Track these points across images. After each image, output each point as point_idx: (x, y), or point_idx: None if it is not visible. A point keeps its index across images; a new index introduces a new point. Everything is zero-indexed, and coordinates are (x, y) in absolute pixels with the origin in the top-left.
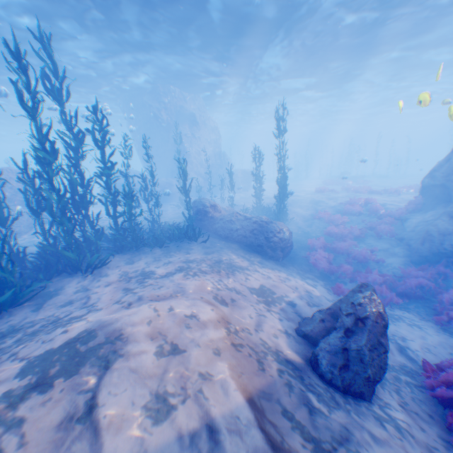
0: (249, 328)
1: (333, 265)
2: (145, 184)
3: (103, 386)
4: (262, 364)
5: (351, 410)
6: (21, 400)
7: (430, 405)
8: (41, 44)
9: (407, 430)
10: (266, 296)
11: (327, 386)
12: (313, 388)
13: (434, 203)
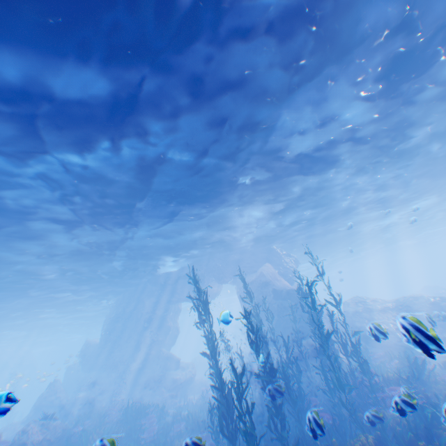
0: None
1: None
2: None
3: None
4: None
5: None
6: None
7: None
8: None
9: None
10: None
11: None
12: None
13: None
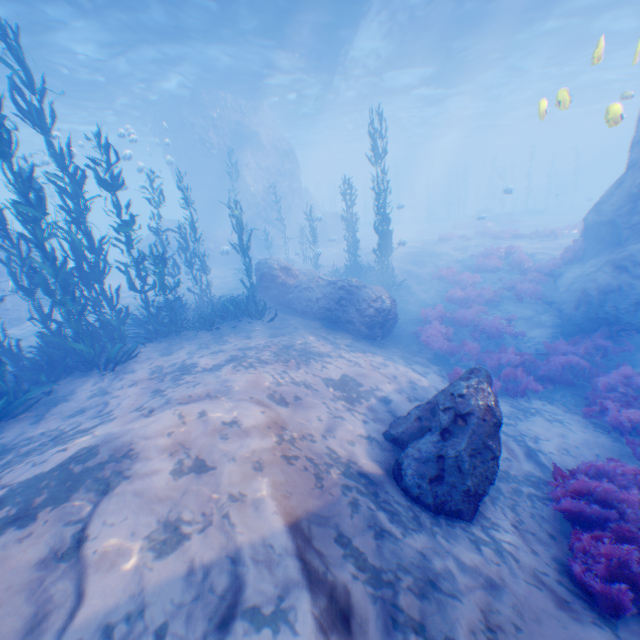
0: (314, 434)
1: (452, 344)
2: (186, 242)
3: (98, 515)
4: (322, 480)
5: (437, 532)
6: None
7: (554, 522)
8: (3, 41)
9: (511, 553)
10: (349, 390)
11: (411, 504)
12: (389, 506)
13: (599, 249)
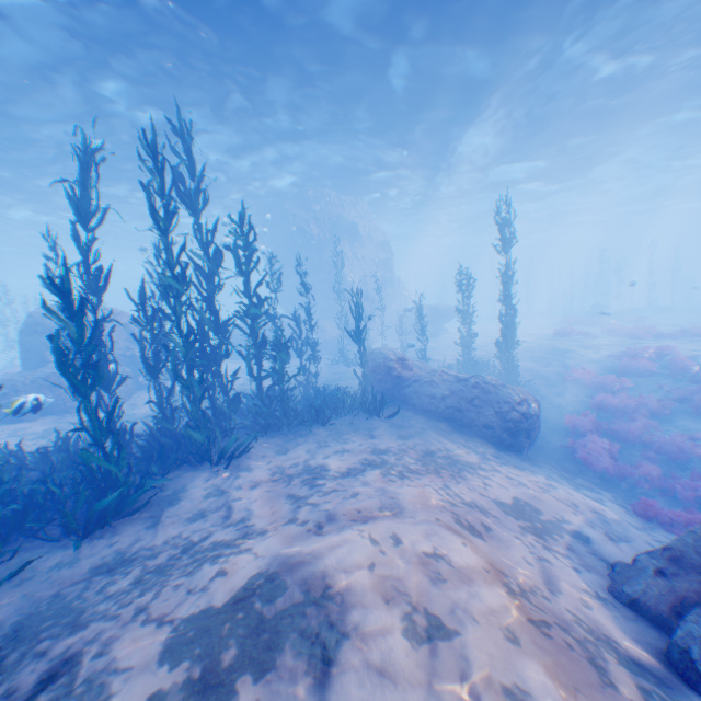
0: (536, 584)
1: (623, 463)
2: (297, 327)
3: None
4: (603, 672)
5: None
6: None
7: None
8: (178, 135)
9: None
10: (530, 518)
11: None
12: None
13: None
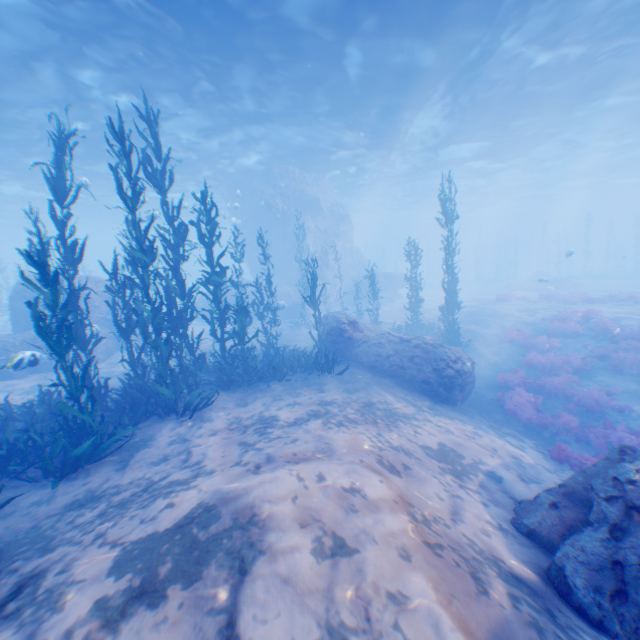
0: (441, 514)
1: (544, 414)
2: (259, 293)
3: (242, 603)
4: (481, 583)
5: None
6: (122, 616)
7: None
8: (145, 121)
9: None
10: (451, 461)
11: (597, 633)
12: (575, 634)
13: None
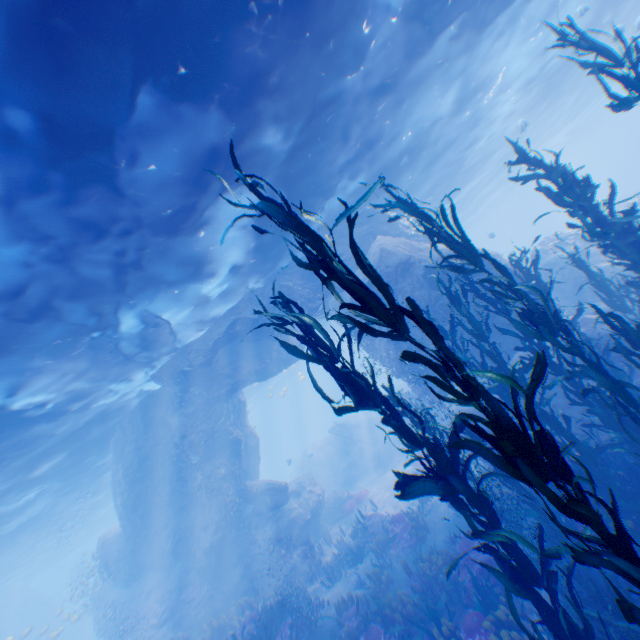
0: None
1: None
2: None
3: None
4: None
5: None
6: None
7: None
8: None
9: None
10: None
11: None
12: None
13: None
